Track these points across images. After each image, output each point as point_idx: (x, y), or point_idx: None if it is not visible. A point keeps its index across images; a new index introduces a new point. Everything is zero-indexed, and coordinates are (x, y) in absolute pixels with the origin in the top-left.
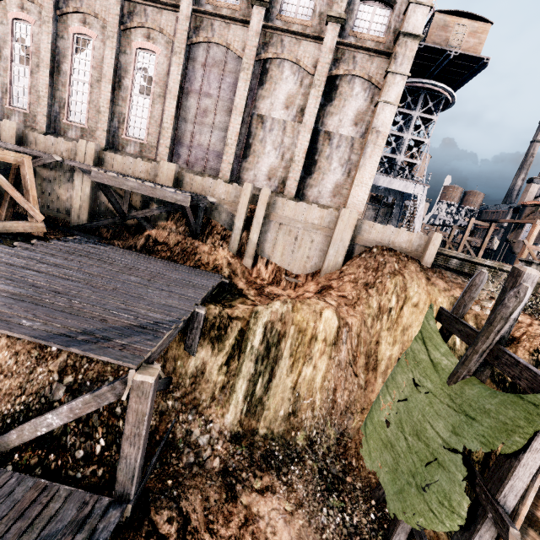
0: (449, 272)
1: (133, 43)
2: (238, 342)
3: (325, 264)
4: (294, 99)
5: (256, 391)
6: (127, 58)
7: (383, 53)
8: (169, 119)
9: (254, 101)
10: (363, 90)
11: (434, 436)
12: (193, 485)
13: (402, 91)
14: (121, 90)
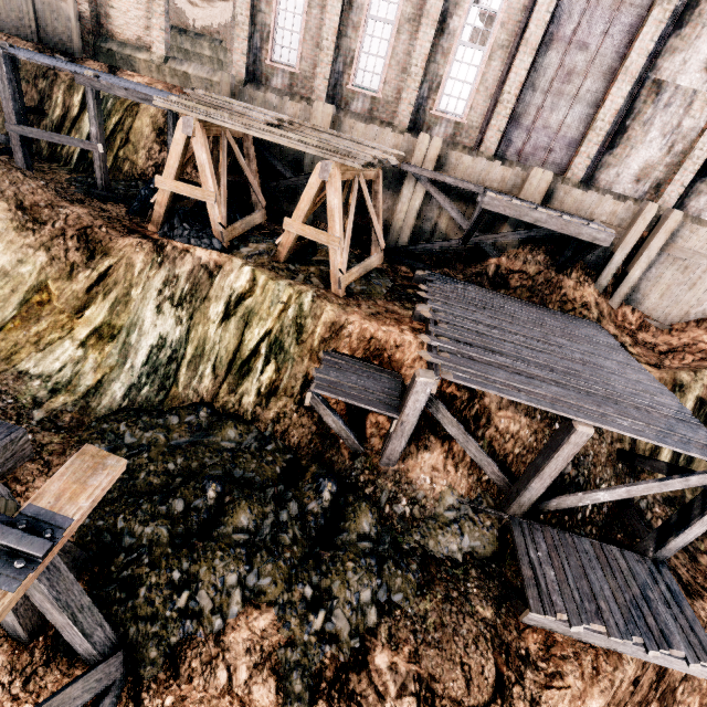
0: None
1: None
2: None
3: None
4: None
5: (678, 462)
6: None
7: None
8: (513, 87)
9: (655, 57)
10: None
11: None
12: None
13: None
14: (442, 37)
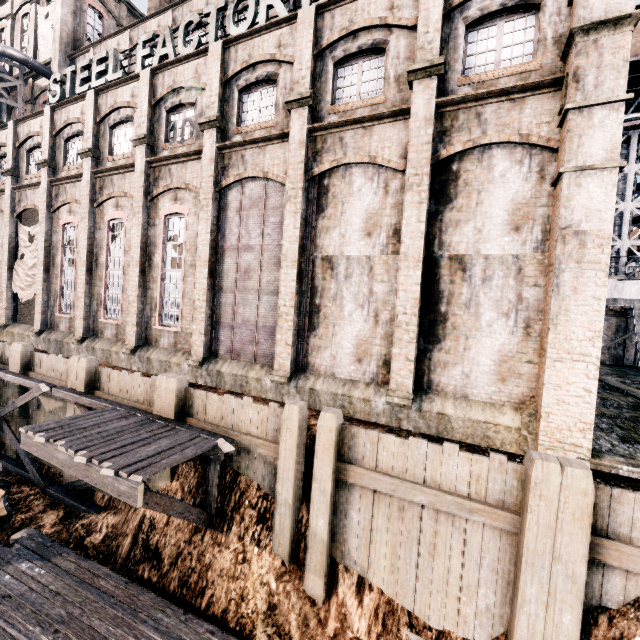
0: None
1: (161, 211)
2: None
3: (518, 625)
4: (379, 217)
5: None
6: (156, 230)
7: (542, 85)
8: (200, 294)
9: (313, 239)
10: (514, 163)
11: None
12: None
13: (619, 134)
14: (151, 270)
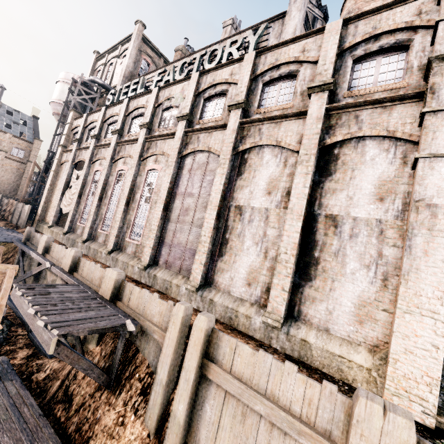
0: None
1: (146, 167)
2: None
3: None
4: (278, 182)
5: None
6: (141, 178)
7: (407, 97)
8: (156, 221)
9: (232, 193)
10: (382, 151)
11: None
12: None
13: None
14: (133, 202)
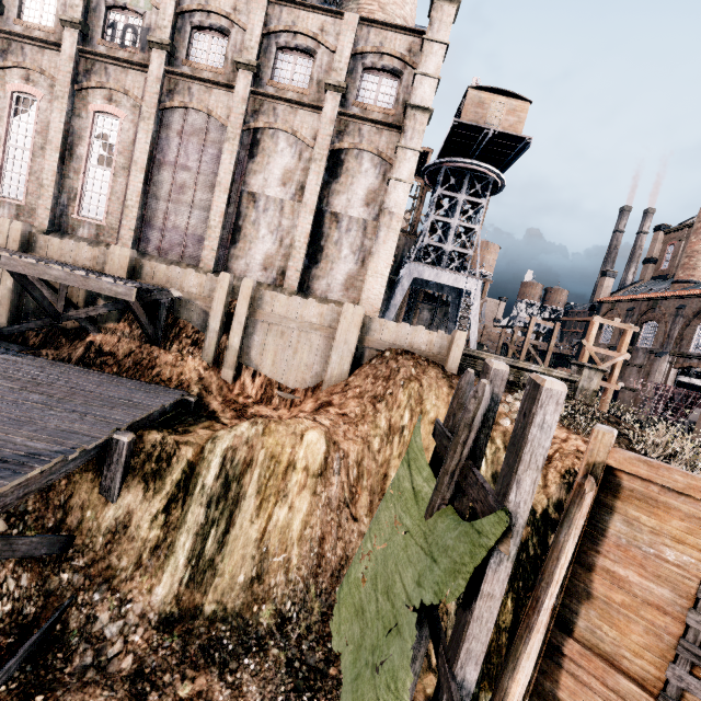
0: None
1: (91, 105)
2: (185, 481)
3: (327, 374)
4: (293, 174)
5: (205, 550)
6: (83, 123)
7: (392, 126)
8: (134, 195)
9: (243, 176)
10: (373, 166)
11: (401, 591)
12: (78, 700)
13: (415, 168)
14: (72, 160)
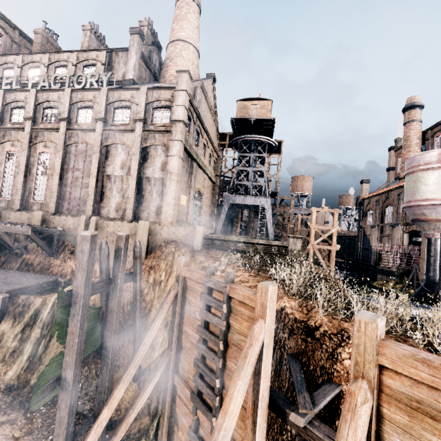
0: (218, 252)
1: (37, 150)
2: (35, 317)
3: None
4: (126, 163)
5: (38, 352)
6: (34, 158)
7: (168, 131)
8: (55, 186)
9: (103, 168)
10: (163, 151)
11: None
12: None
13: (179, 148)
14: (30, 175)
